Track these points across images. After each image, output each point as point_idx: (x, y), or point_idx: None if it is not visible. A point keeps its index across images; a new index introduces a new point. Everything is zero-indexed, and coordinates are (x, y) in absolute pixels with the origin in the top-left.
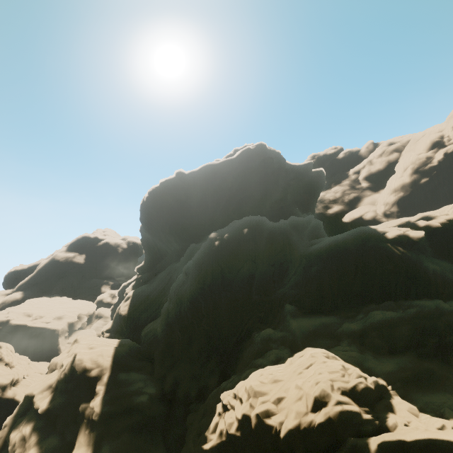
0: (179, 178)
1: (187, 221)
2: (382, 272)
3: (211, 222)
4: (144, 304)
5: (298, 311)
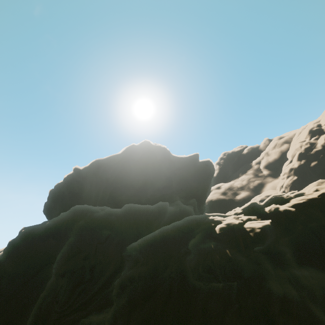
0: (75, 173)
1: None
2: (207, 295)
3: None
4: None
5: None
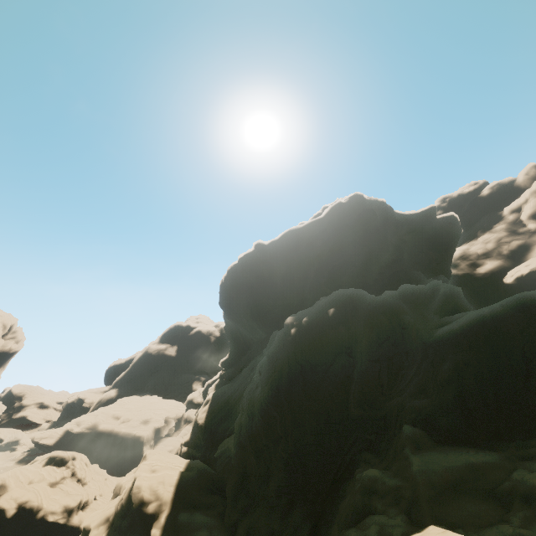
0: (258, 251)
1: (271, 302)
2: None
3: (300, 301)
4: (223, 411)
5: (425, 438)
